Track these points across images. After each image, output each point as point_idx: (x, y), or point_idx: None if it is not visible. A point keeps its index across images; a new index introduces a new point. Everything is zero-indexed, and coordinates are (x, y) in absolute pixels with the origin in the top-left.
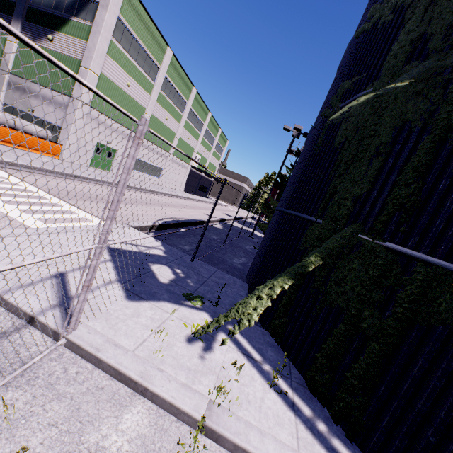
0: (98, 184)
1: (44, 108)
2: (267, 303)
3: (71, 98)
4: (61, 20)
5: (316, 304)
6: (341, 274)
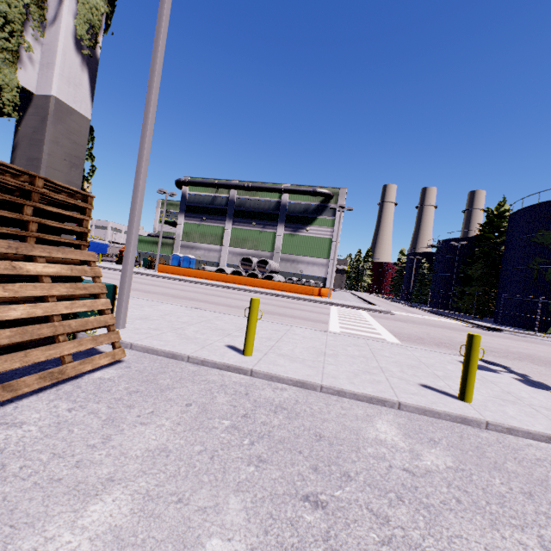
0: None
1: (309, 269)
2: None
3: (330, 259)
4: (311, 219)
5: None
6: None
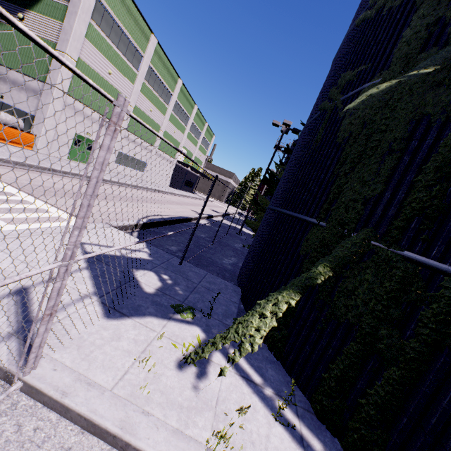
0: (77, 178)
1: (14, 94)
2: (272, 322)
3: (46, 84)
4: None
5: (321, 317)
6: (351, 285)
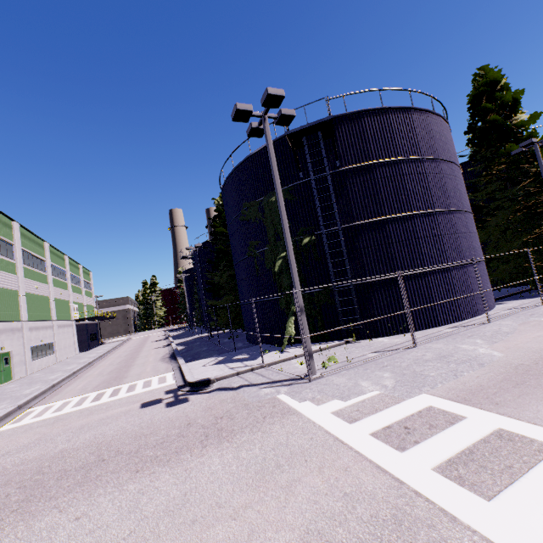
0: (69, 381)
1: None
2: (293, 325)
3: None
4: None
5: None
6: None
